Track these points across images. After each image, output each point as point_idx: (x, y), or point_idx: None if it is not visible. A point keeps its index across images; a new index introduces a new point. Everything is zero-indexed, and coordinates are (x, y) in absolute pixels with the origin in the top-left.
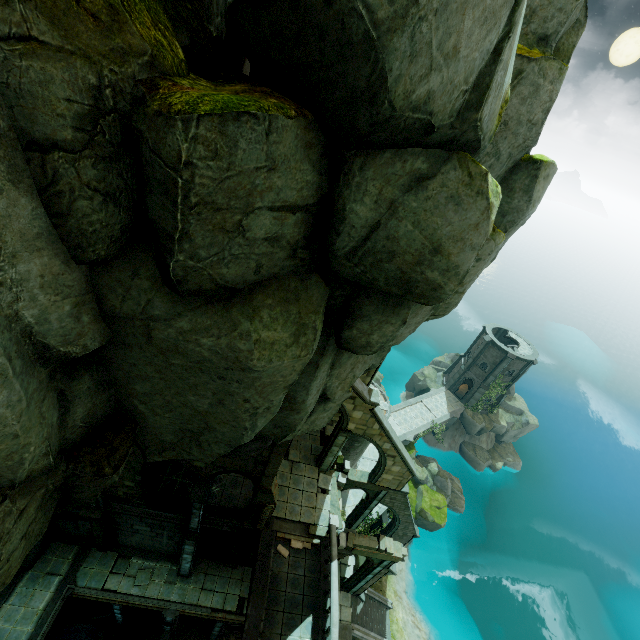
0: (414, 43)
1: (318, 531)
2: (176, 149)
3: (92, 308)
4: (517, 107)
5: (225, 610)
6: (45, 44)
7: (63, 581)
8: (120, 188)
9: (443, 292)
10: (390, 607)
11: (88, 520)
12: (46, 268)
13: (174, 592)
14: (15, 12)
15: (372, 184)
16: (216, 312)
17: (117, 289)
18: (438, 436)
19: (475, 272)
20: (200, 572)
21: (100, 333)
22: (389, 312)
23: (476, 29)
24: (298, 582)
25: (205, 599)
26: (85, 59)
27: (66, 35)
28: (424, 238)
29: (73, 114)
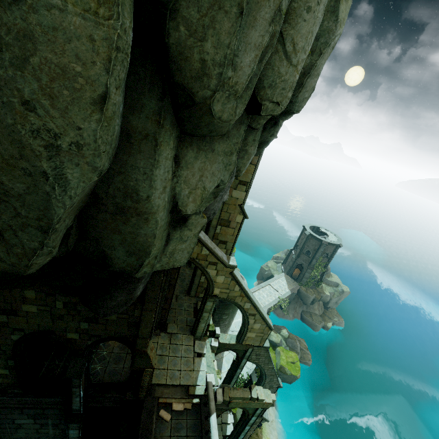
0: None
1: (197, 391)
2: None
3: None
4: None
5: None
6: None
7: None
8: None
9: None
10: None
11: None
12: None
13: None
14: None
15: None
16: None
17: None
18: (284, 309)
19: (306, 33)
20: None
21: None
22: None
23: None
24: None
25: None
26: None
27: None
28: None
29: None
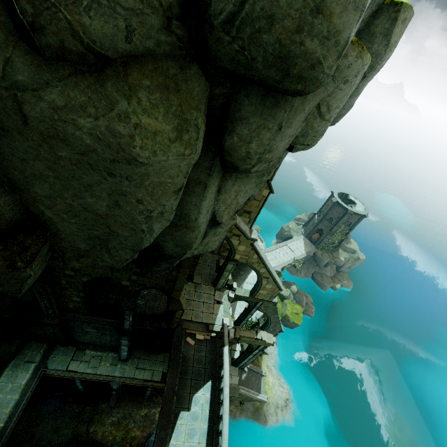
0: None
1: (215, 328)
2: None
3: None
4: None
5: (153, 380)
6: None
7: (38, 366)
8: None
9: (321, 70)
10: (264, 375)
11: (50, 325)
12: None
13: (117, 370)
14: None
15: None
16: (89, 86)
17: None
18: (297, 268)
19: (341, 97)
20: (135, 358)
21: None
22: (266, 114)
23: None
24: (201, 360)
25: (139, 374)
26: None
27: None
28: None
29: None
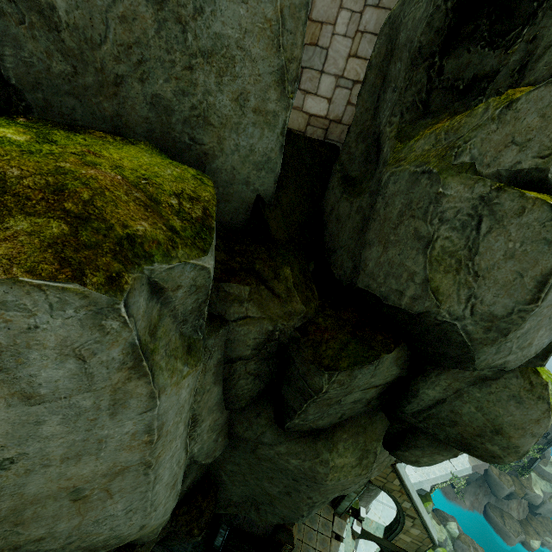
0: (499, 349)
1: None
2: (320, 385)
3: (225, 431)
4: None
5: None
6: (252, 317)
7: None
8: (265, 372)
9: (502, 461)
10: None
11: None
12: (212, 419)
13: None
14: (243, 307)
15: (444, 381)
16: (306, 443)
17: (244, 422)
18: (458, 490)
19: None
20: None
21: (224, 445)
22: (442, 447)
23: (547, 332)
24: None
25: None
26: (270, 319)
27: (263, 310)
28: (486, 420)
29: (254, 343)
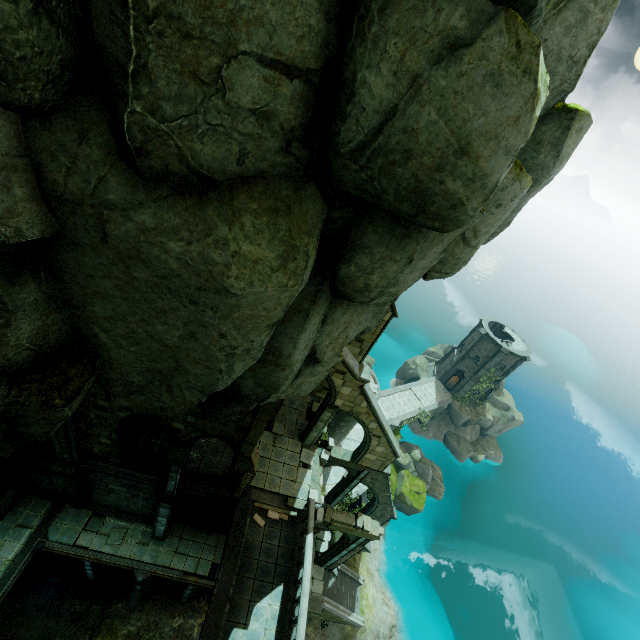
0: None
1: (296, 504)
2: None
3: (28, 180)
4: (559, 38)
5: (197, 574)
6: None
7: (34, 534)
8: None
9: (463, 211)
10: (361, 584)
11: (62, 475)
12: None
13: (147, 553)
14: None
15: (393, 42)
16: (187, 208)
17: (59, 156)
18: (424, 424)
19: (493, 222)
20: (175, 536)
21: (41, 219)
22: (394, 245)
23: None
24: (272, 551)
25: (178, 562)
26: None
27: None
28: (450, 132)
29: None
